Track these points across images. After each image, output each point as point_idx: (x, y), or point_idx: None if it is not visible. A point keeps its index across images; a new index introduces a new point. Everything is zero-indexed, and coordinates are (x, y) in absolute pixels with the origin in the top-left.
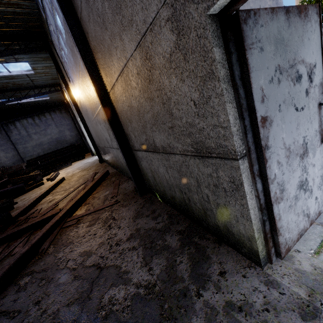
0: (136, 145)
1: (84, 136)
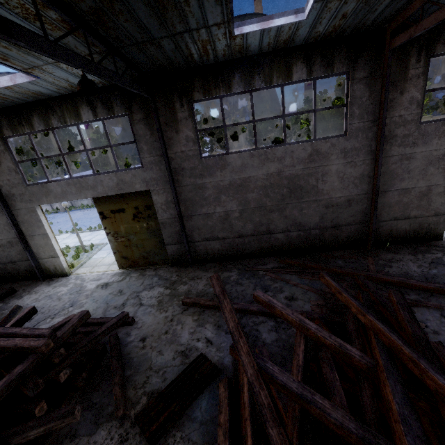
0: (383, 219)
1: (24, 240)
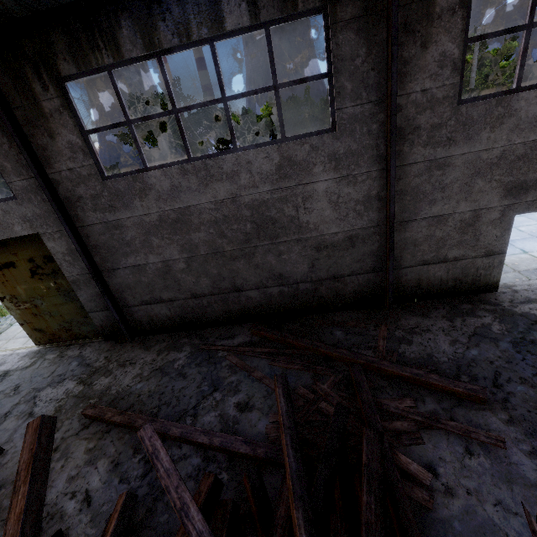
0: (407, 263)
1: None
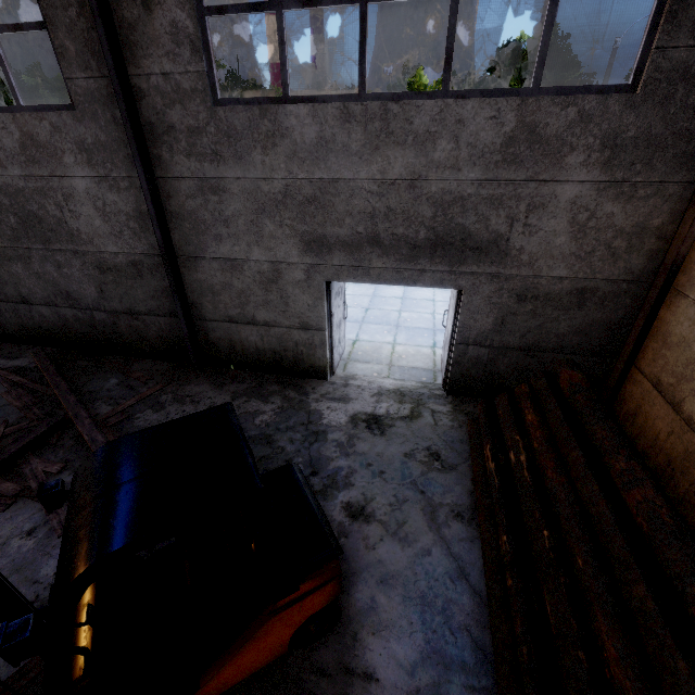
0: (210, 315)
1: None
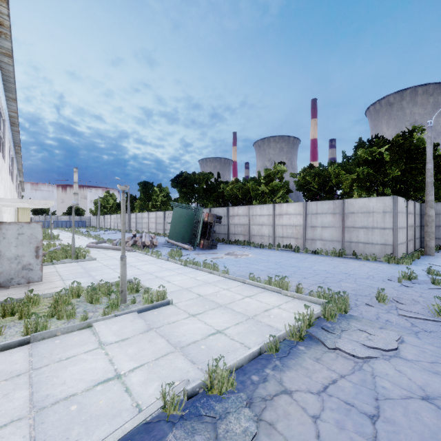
0: None
1: None
